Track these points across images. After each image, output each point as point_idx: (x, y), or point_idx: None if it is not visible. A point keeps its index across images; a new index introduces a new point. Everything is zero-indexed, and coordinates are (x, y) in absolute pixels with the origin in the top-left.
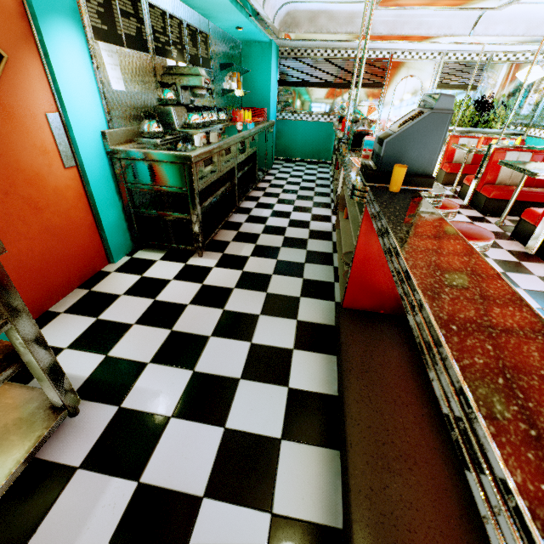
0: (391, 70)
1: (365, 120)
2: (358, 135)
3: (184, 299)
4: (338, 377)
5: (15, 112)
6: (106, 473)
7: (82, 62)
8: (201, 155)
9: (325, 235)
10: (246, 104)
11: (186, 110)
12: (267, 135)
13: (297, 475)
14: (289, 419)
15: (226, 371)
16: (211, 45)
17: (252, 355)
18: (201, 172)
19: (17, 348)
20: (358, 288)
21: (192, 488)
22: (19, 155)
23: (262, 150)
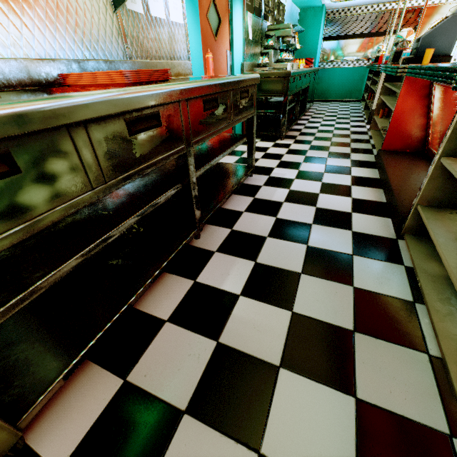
0: (424, 15)
1: (404, 41)
2: (397, 53)
3: (281, 153)
4: (380, 171)
5: (220, 48)
6: (275, 187)
7: (240, 23)
8: (293, 73)
9: (363, 133)
10: (297, 57)
11: (276, 53)
12: (314, 77)
13: (361, 192)
14: (354, 182)
15: (316, 171)
16: (285, 12)
17: (327, 167)
18: (291, 84)
19: (249, 129)
20: (393, 135)
21: (313, 192)
22: (218, 70)
23: (311, 87)
